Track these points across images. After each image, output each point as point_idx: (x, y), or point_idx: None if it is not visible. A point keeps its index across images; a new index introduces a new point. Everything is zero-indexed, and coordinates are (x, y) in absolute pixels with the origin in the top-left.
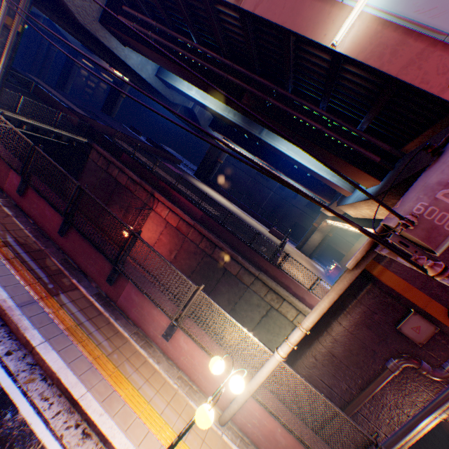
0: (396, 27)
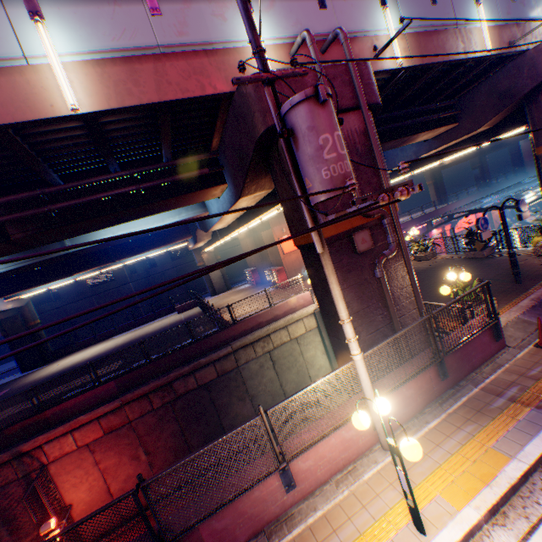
0: (112, 60)
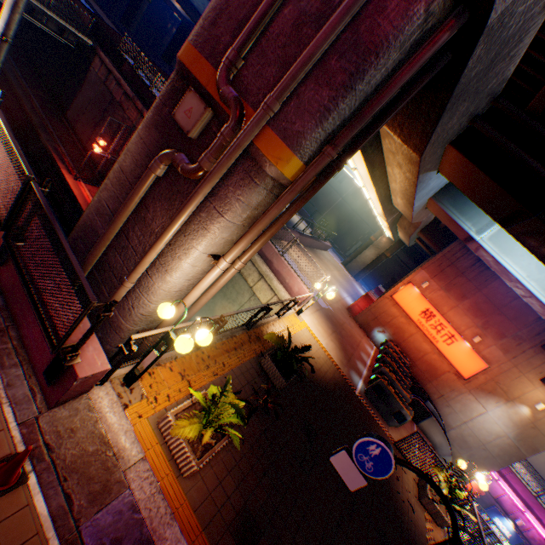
0: None
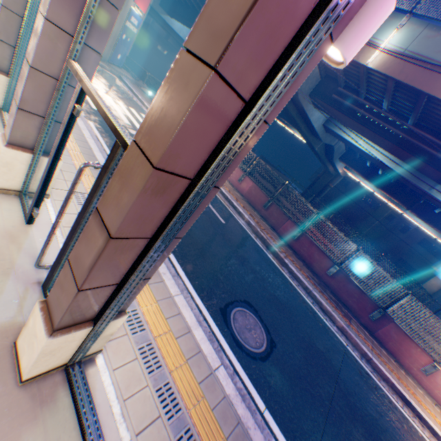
0: None
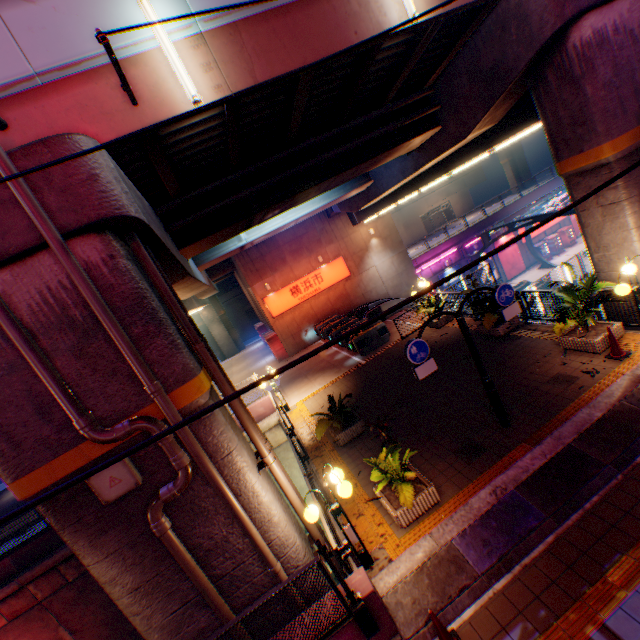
0: None
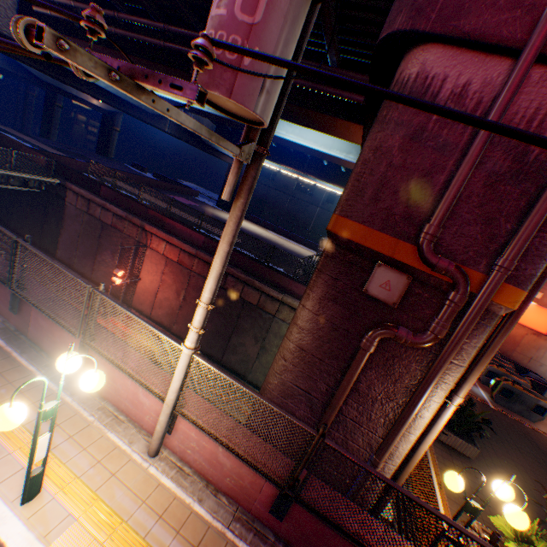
0: None
